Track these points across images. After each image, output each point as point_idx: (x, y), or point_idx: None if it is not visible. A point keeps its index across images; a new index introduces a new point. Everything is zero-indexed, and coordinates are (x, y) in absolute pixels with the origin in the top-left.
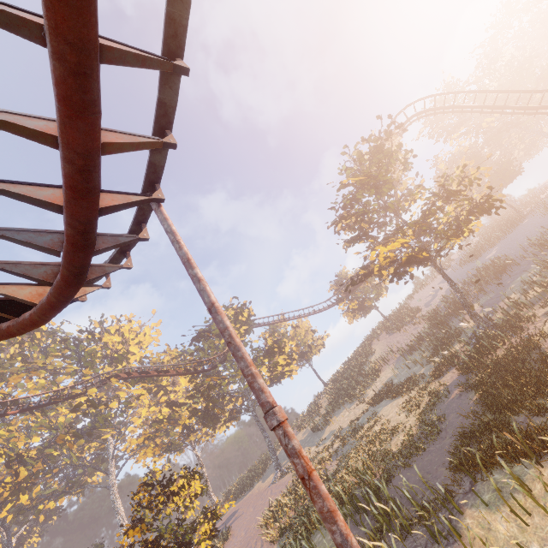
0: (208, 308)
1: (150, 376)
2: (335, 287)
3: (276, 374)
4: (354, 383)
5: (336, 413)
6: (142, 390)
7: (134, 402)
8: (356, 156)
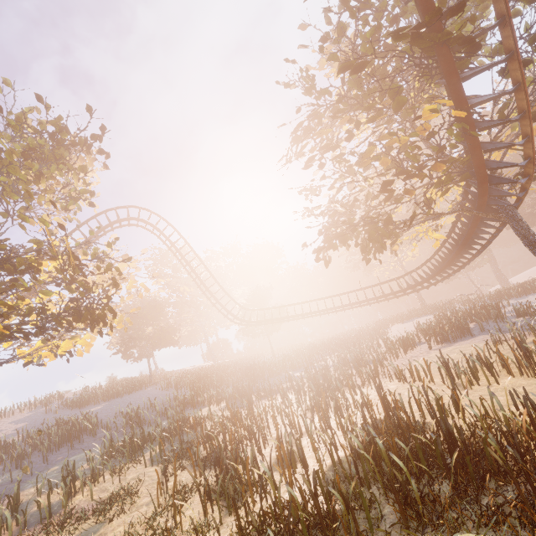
0: None
1: None
2: None
3: None
4: None
5: None
6: None
7: None
8: (16, 116)
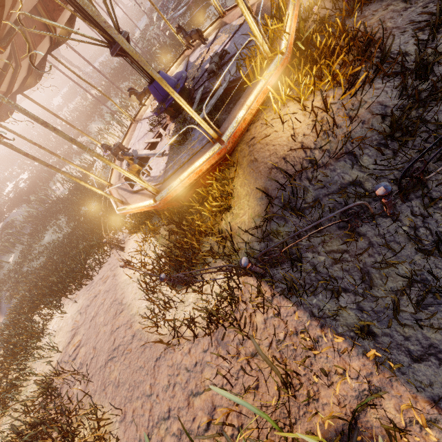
0: None
1: None
2: None
3: None
4: None
5: None
6: None
7: None
8: None
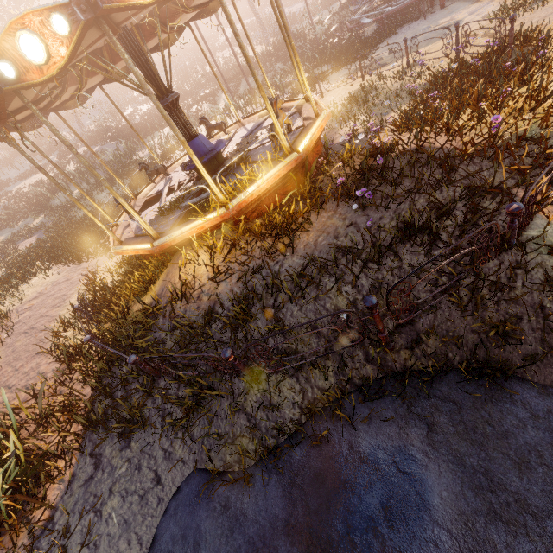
0: None
1: None
2: None
3: None
4: None
5: None
6: None
7: None
8: None
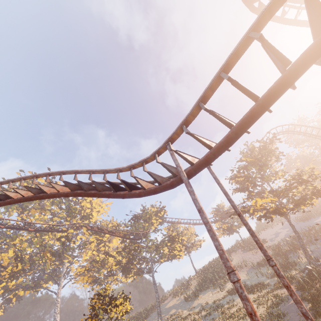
0: (238, 213)
1: (103, 232)
2: (215, 212)
3: (172, 254)
4: (217, 276)
5: (202, 292)
6: (94, 239)
7: (87, 245)
8: (251, 147)
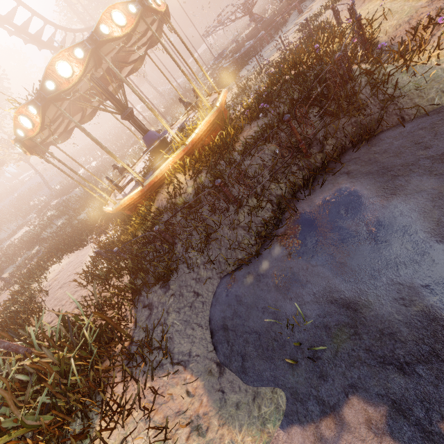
0: None
1: None
2: None
3: None
4: None
5: None
6: None
7: None
8: None
